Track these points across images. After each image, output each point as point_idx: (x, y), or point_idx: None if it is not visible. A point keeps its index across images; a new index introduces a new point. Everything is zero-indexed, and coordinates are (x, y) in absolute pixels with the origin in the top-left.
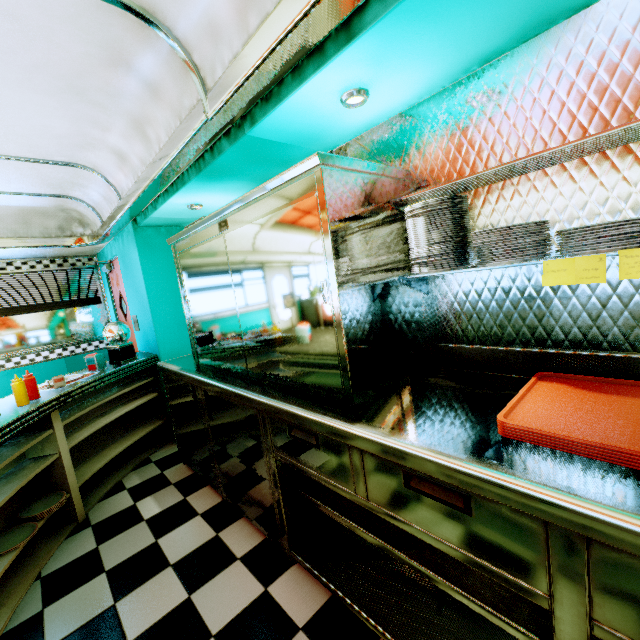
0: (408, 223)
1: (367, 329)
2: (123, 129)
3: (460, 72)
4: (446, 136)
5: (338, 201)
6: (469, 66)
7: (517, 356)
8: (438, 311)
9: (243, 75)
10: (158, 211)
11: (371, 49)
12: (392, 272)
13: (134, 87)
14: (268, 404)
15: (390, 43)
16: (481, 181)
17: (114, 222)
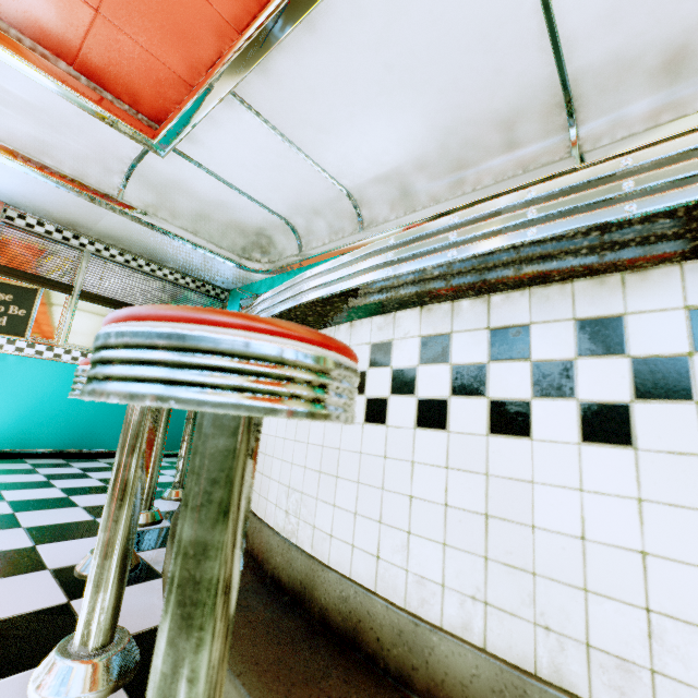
0: None
1: None
2: (439, 171)
3: None
4: None
5: None
6: None
7: None
8: None
9: (643, 144)
10: None
11: None
12: None
13: (494, 142)
14: None
15: None
16: None
17: (332, 249)
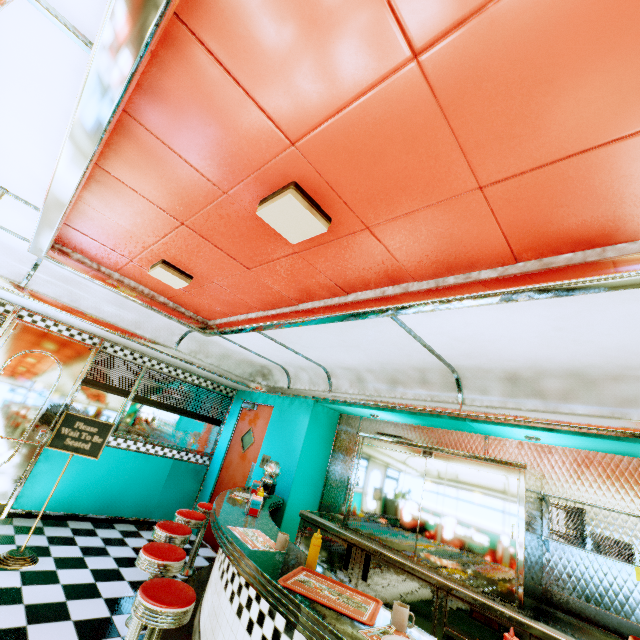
0: (552, 509)
1: (529, 562)
2: (381, 377)
3: (581, 448)
4: (569, 469)
5: (527, 486)
6: (586, 449)
7: (613, 619)
8: (555, 566)
9: (496, 416)
10: (349, 407)
11: (556, 435)
12: (536, 531)
13: (414, 375)
14: (455, 587)
15: (564, 437)
16: (594, 506)
17: (309, 396)
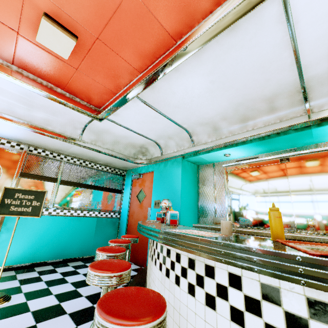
0: None
1: None
2: (233, 120)
3: None
4: None
5: None
6: None
7: None
8: None
9: None
10: (208, 153)
11: None
12: None
13: (262, 107)
14: None
15: None
16: None
17: (179, 155)
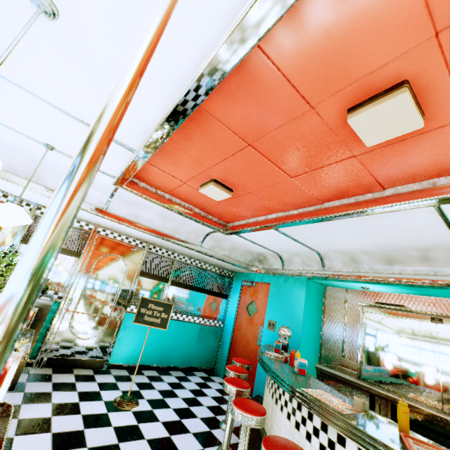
0: None
1: None
2: (376, 257)
3: None
4: None
5: None
6: None
7: None
8: None
9: None
10: (341, 282)
11: None
12: None
13: (414, 254)
14: None
15: None
16: None
17: (304, 275)
